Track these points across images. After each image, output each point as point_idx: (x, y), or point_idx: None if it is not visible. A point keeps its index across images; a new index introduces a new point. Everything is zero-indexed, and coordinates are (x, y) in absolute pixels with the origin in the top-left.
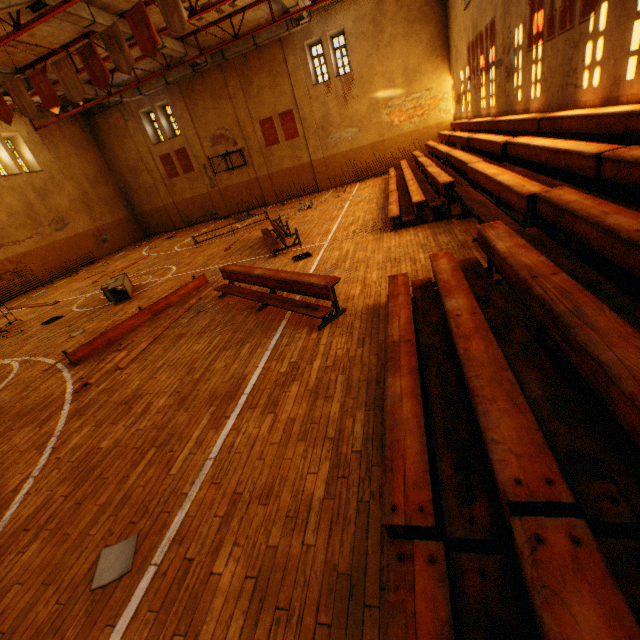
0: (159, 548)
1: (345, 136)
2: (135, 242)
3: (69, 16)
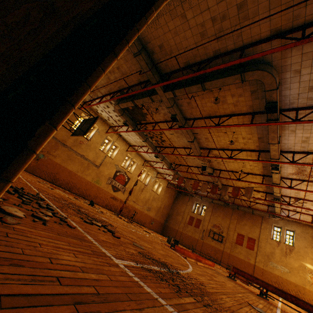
0: None
1: (279, 268)
2: (157, 231)
3: (213, 178)
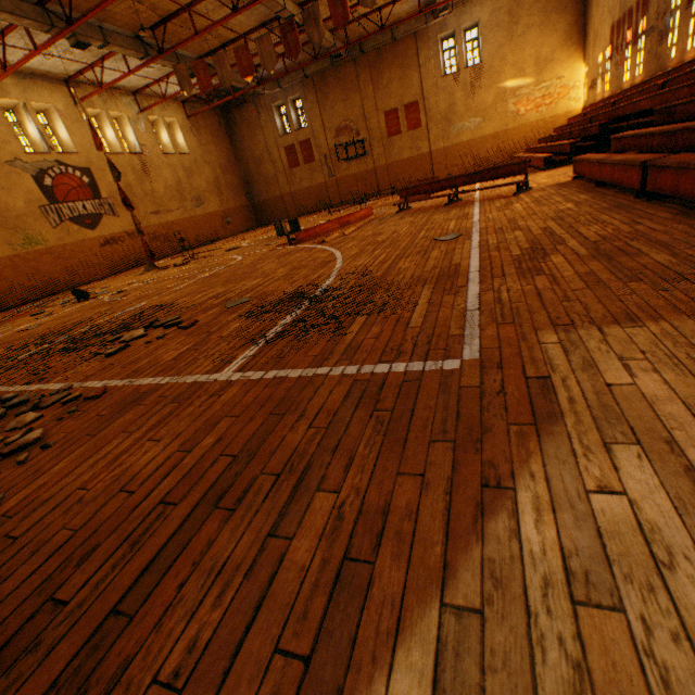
0: (472, 232)
1: (468, 126)
2: (250, 229)
3: (271, 2)
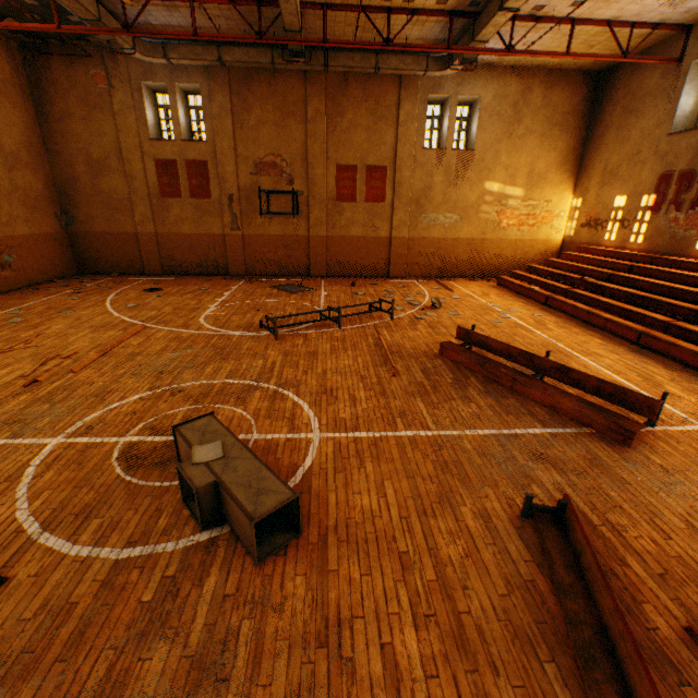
0: None
1: (442, 220)
2: (59, 277)
3: None
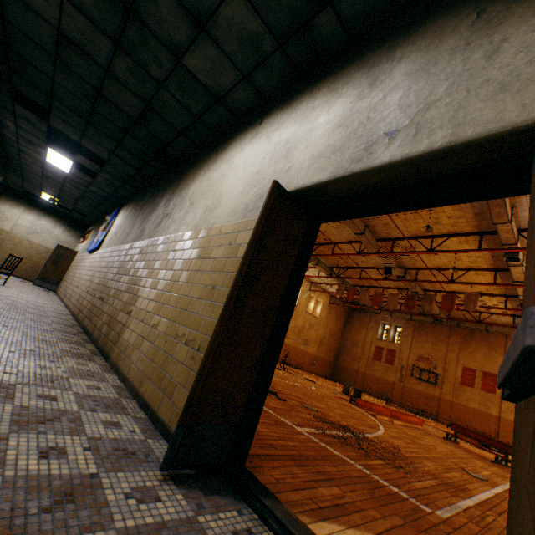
0: (499, 485)
1: None
2: (323, 376)
3: (407, 283)
